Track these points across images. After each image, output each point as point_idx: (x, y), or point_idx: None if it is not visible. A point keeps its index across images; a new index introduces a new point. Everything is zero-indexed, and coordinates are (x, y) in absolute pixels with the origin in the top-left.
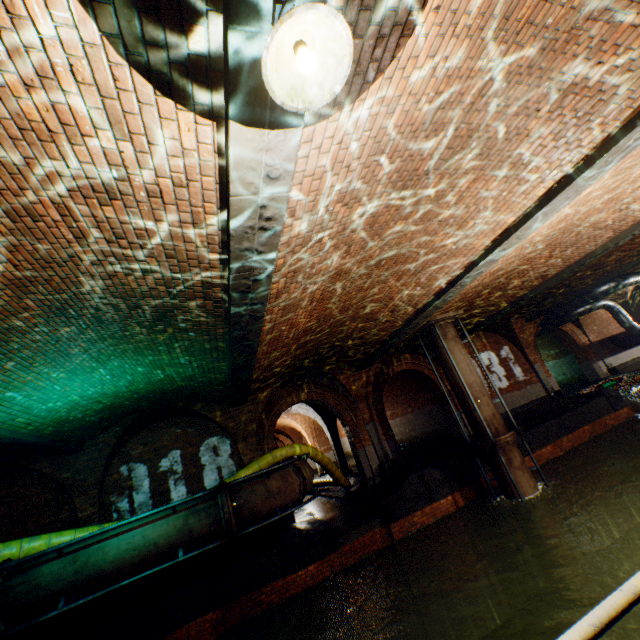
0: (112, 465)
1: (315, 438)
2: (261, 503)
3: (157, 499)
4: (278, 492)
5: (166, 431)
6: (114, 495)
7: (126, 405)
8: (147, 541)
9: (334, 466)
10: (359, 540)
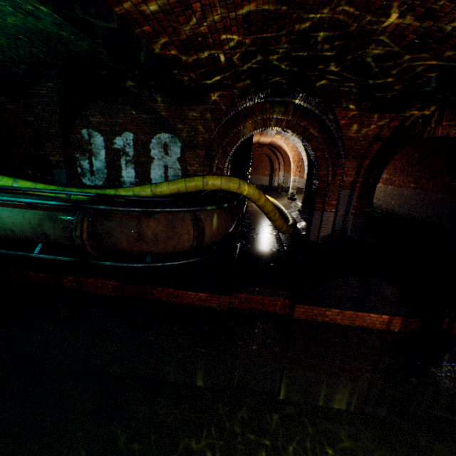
0: (75, 125)
1: (298, 168)
2: (128, 243)
3: (111, 171)
4: (154, 239)
5: (122, 109)
6: (78, 153)
7: (5, 46)
8: (3, 224)
9: (276, 216)
10: (258, 297)
